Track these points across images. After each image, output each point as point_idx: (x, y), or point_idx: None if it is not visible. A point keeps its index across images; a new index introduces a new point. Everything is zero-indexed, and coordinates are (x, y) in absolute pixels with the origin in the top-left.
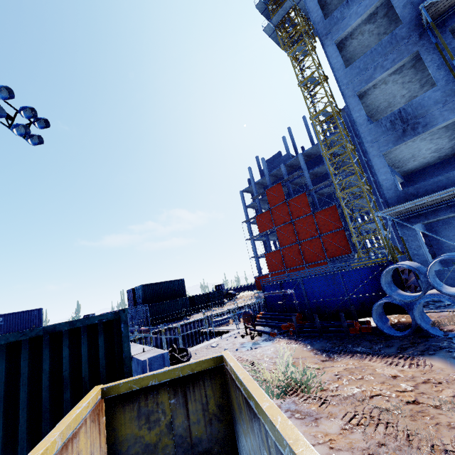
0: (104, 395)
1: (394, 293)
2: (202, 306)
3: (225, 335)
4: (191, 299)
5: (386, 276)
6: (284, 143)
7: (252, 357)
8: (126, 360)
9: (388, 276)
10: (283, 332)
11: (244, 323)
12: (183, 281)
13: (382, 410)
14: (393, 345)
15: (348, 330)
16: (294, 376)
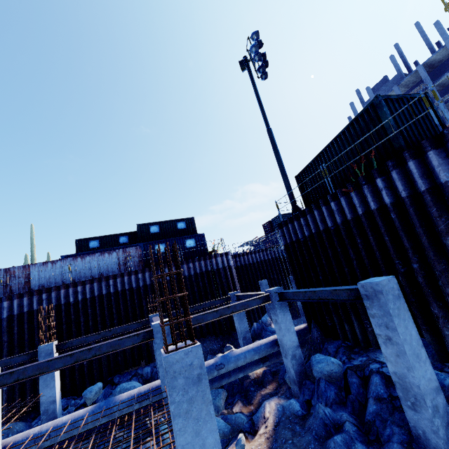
0: None
1: None
2: None
3: None
4: None
5: None
6: (393, 62)
7: None
8: (436, 111)
9: None
10: None
11: None
12: None
13: None
14: None
15: None
16: None
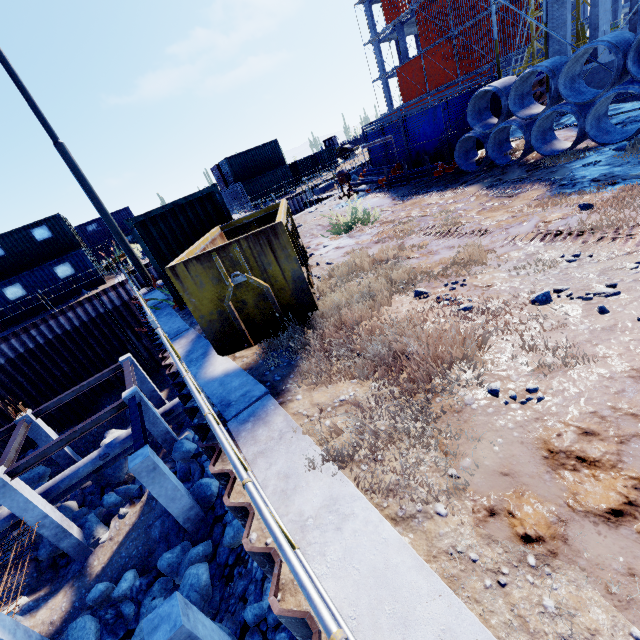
0: (222, 230)
1: (480, 125)
2: (310, 173)
3: (326, 201)
4: (293, 167)
5: (476, 104)
6: None
7: (340, 213)
8: (229, 217)
9: (481, 102)
10: (378, 187)
11: (341, 184)
12: (277, 144)
13: (399, 223)
14: (462, 180)
15: (431, 174)
16: (360, 217)
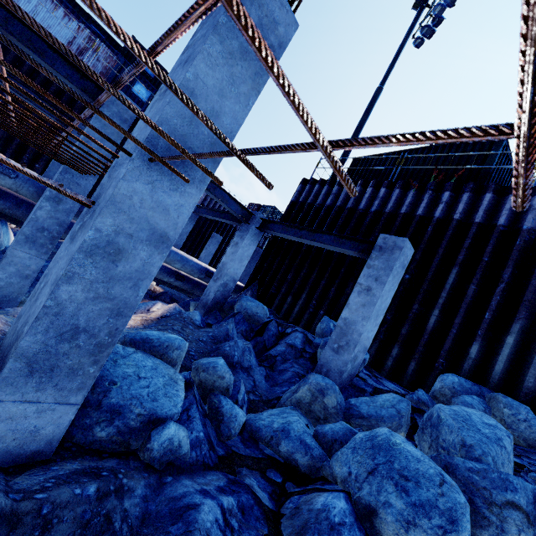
0: None
1: None
2: None
3: None
4: None
5: None
6: None
7: None
8: None
9: None
10: None
11: None
12: None
13: None
14: None
15: None
16: None
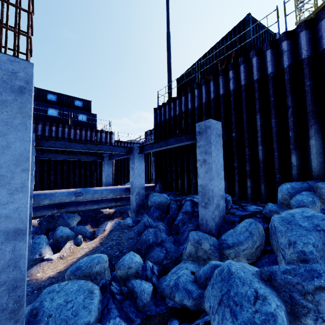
0: None
1: None
2: None
3: None
4: None
5: None
6: None
7: None
8: None
9: None
10: None
11: None
12: None
13: None
14: None
15: None
16: None
